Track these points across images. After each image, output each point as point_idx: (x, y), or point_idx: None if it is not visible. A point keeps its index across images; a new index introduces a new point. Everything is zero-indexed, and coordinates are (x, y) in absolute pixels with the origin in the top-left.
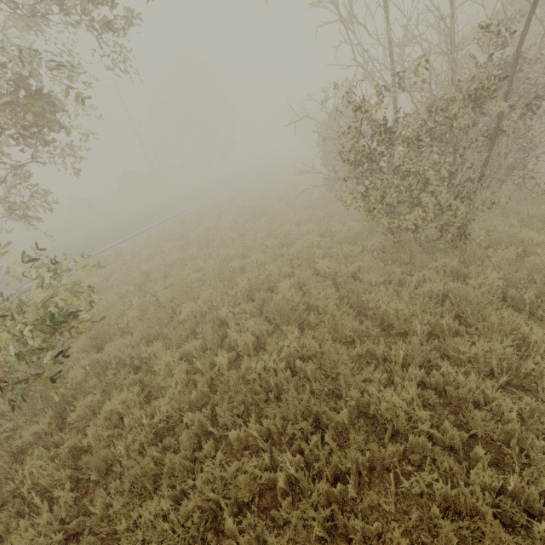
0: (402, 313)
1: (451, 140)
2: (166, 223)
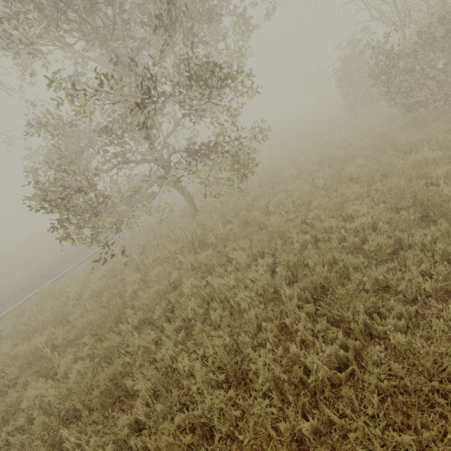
0: (423, 139)
1: (447, 42)
2: None
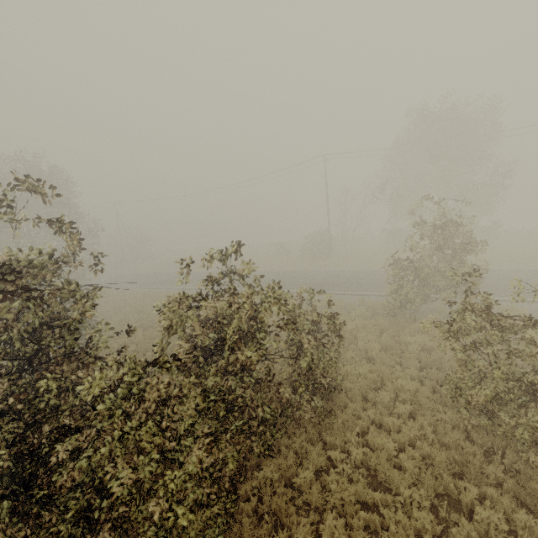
0: None
1: None
2: (164, 291)
